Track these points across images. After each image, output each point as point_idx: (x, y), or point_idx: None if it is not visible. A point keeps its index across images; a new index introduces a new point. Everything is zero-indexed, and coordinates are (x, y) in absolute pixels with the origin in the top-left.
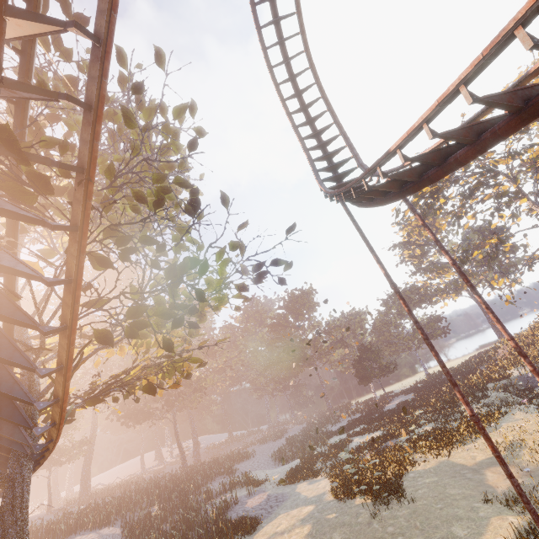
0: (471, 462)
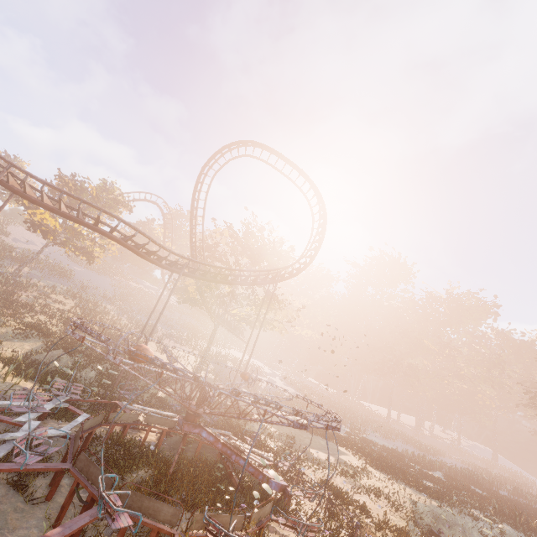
0: (342, 457)
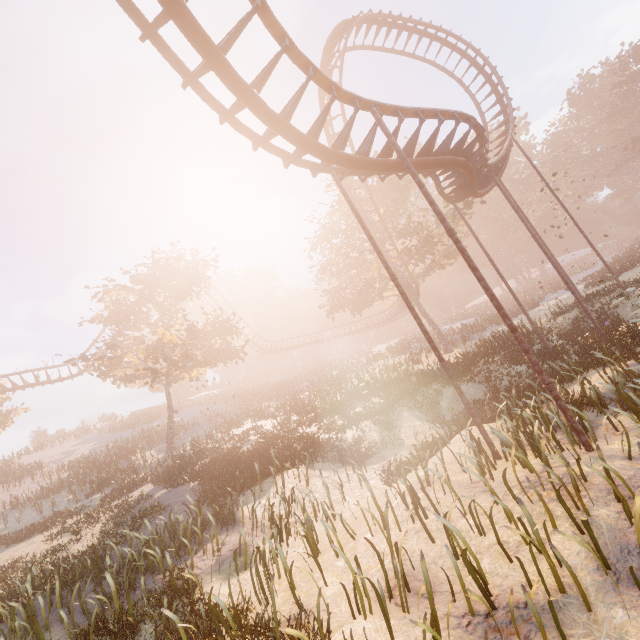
0: None
